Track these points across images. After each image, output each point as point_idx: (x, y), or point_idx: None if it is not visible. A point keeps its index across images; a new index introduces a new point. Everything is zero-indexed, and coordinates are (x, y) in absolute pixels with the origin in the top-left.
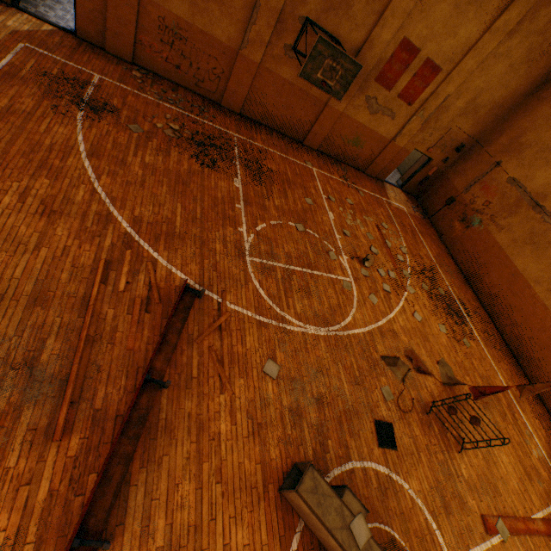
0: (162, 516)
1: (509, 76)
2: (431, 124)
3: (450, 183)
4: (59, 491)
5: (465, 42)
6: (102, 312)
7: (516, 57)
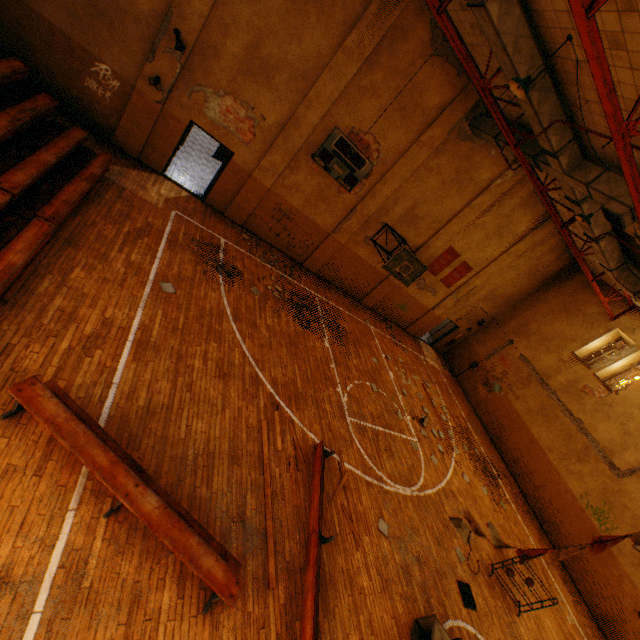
0: None
1: (517, 280)
2: (462, 302)
3: (473, 349)
4: (282, 635)
5: (490, 256)
6: (272, 469)
7: (522, 270)
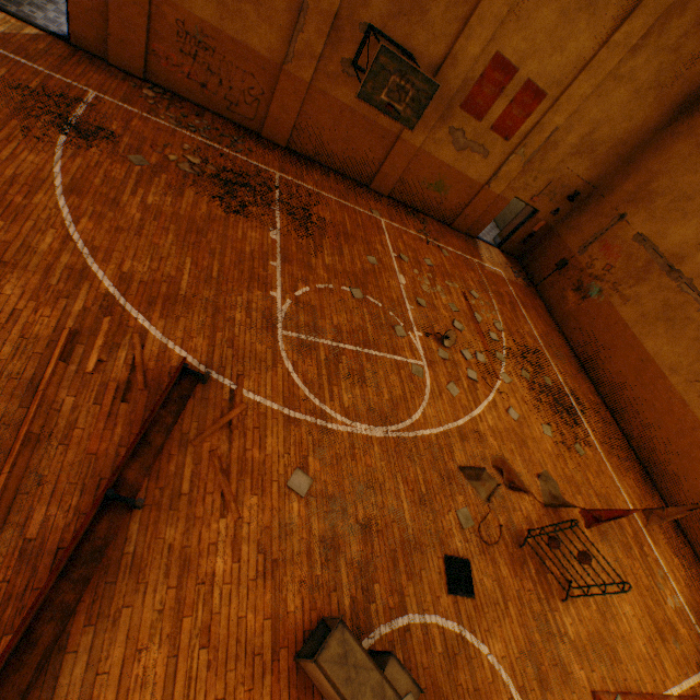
0: (110, 699)
1: (634, 104)
2: (536, 165)
3: (562, 242)
4: None
5: (576, 60)
6: (57, 400)
7: (642, 80)
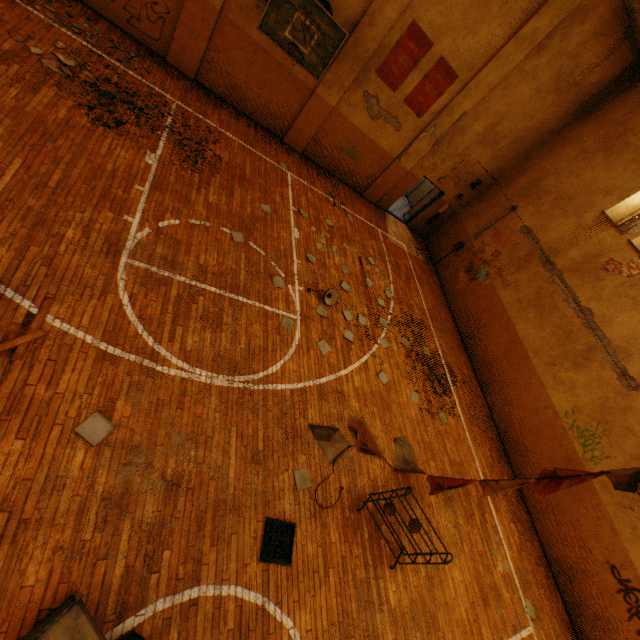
0: None
1: (535, 103)
2: (444, 147)
3: (462, 226)
4: None
5: (487, 46)
6: None
7: (544, 81)
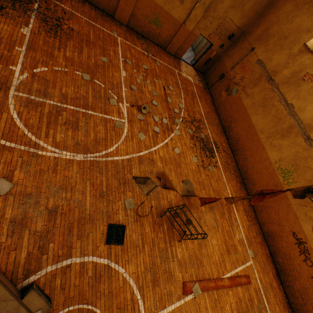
0: None
1: None
2: (211, 13)
3: (223, 64)
4: None
5: None
6: None
7: None
